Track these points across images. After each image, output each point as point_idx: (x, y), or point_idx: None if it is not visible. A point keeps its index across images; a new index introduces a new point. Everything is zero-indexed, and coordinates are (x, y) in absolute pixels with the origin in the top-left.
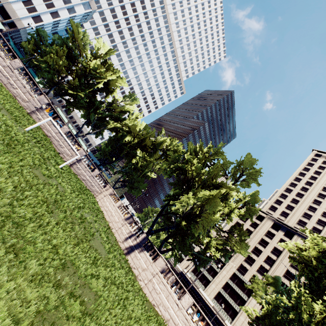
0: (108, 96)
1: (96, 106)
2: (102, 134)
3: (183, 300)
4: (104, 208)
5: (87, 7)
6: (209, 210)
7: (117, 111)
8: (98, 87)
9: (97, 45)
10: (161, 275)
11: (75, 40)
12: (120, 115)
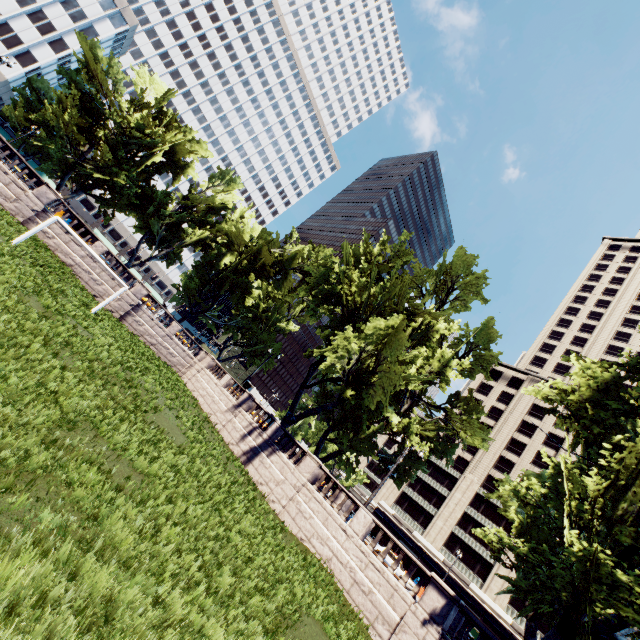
0: (178, 180)
1: (157, 202)
2: (180, 259)
3: (355, 522)
4: (199, 392)
5: (119, 22)
6: (390, 356)
7: (203, 210)
8: (155, 165)
9: (140, 82)
10: (311, 487)
11: (94, 76)
12: (209, 216)
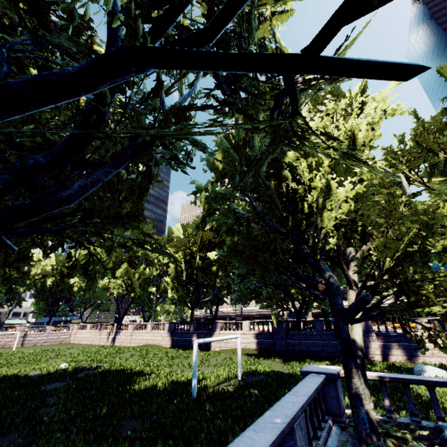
0: None
1: None
2: (24, 299)
3: (148, 328)
4: (82, 340)
5: None
6: (132, 277)
7: None
8: None
9: None
10: (135, 331)
11: None
12: None
